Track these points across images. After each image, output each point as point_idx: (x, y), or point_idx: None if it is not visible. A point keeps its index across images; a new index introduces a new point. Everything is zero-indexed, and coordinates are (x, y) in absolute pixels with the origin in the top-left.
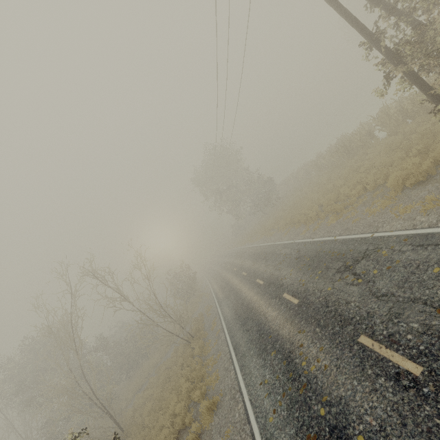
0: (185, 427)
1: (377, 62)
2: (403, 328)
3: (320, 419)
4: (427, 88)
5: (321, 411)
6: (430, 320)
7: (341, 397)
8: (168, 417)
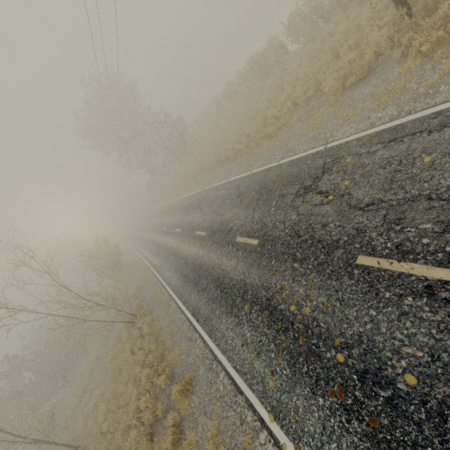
0: (157, 419)
1: None
2: (412, 234)
3: (339, 367)
4: None
5: (338, 358)
6: (445, 215)
7: (359, 334)
8: (132, 415)
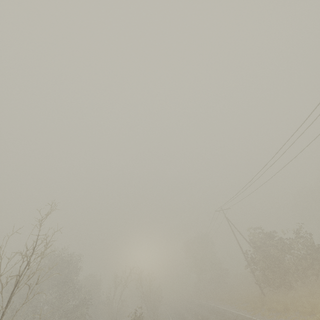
0: None
1: (245, 260)
2: None
3: None
4: (254, 275)
5: None
6: None
7: None
8: None
